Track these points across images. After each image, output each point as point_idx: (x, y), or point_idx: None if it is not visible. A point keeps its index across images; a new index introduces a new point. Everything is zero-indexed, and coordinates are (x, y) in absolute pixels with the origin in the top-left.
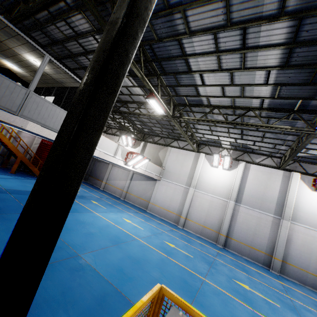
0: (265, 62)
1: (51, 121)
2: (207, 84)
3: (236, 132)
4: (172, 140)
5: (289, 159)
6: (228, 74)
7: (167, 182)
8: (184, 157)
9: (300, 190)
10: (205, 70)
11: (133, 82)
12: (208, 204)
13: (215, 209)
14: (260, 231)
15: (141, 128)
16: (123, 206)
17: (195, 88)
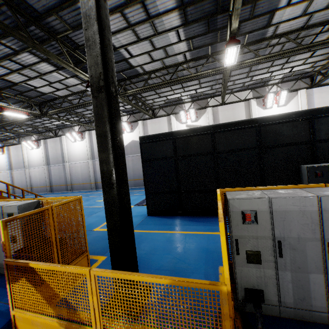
0: None
1: None
2: None
3: None
4: None
5: None
6: None
7: None
8: None
9: (28, 151)
10: None
11: None
12: (3, 177)
13: (7, 178)
14: (23, 179)
15: None
16: None
17: None
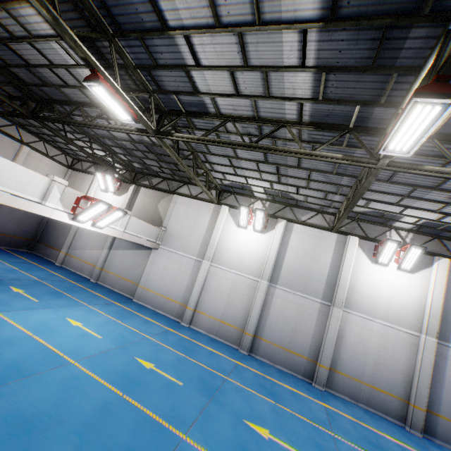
0: (295, 7)
1: None
2: (204, 64)
3: (270, 171)
4: (180, 184)
5: (344, 215)
6: (235, 38)
7: (169, 252)
8: (196, 212)
9: (358, 262)
10: (193, 25)
11: (74, 56)
12: (229, 286)
13: (240, 293)
14: (302, 325)
15: (128, 161)
16: (86, 295)
17: (186, 74)
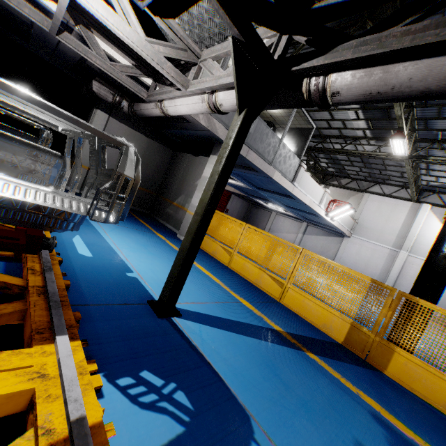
0: None
1: (286, 169)
2: None
3: None
4: (371, 183)
5: None
6: None
7: (361, 240)
8: (390, 208)
9: None
10: None
11: (359, 115)
12: None
13: None
14: None
15: (324, 167)
16: None
17: None
